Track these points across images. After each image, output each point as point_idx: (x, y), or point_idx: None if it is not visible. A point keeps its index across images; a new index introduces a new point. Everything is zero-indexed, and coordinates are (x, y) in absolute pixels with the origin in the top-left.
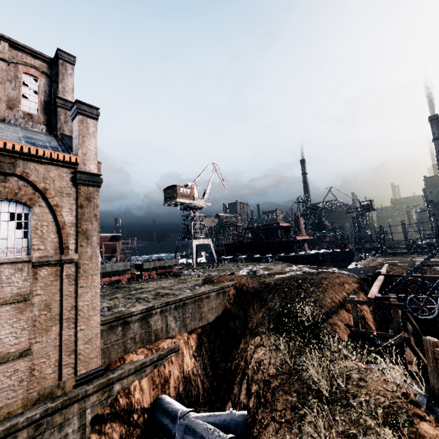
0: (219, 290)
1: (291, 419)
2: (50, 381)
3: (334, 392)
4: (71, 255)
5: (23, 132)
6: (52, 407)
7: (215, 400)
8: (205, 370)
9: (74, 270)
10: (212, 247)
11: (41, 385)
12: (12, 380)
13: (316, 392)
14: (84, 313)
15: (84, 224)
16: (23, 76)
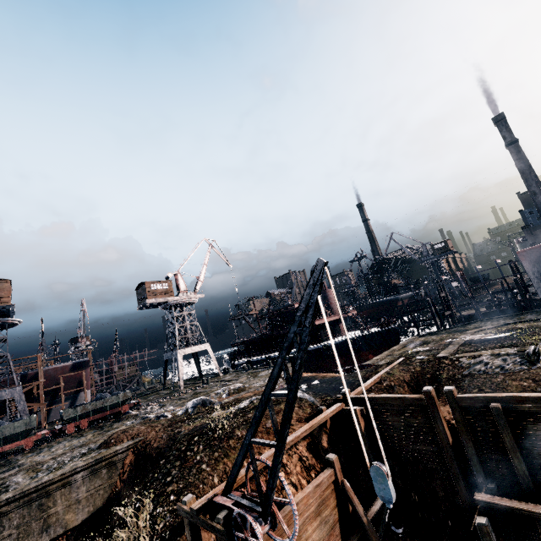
0: (94, 465)
1: None
2: None
3: None
4: None
5: None
6: None
7: None
8: None
9: None
10: (211, 353)
11: None
12: None
13: None
14: None
15: None
16: None
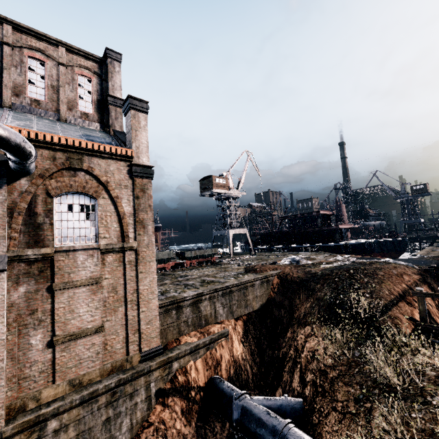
0: (263, 279)
1: (356, 411)
2: (120, 355)
3: (406, 388)
4: (131, 243)
5: (82, 131)
6: (124, 378)
7: (264, 386)
8: (252, 355)
9: (134, 257)
10: (248, 236)
11: (113, 358)
12: (91, 352)
13: (383, 387)
14: (144, 297)
15: (140, 214)
16: (79, 78)
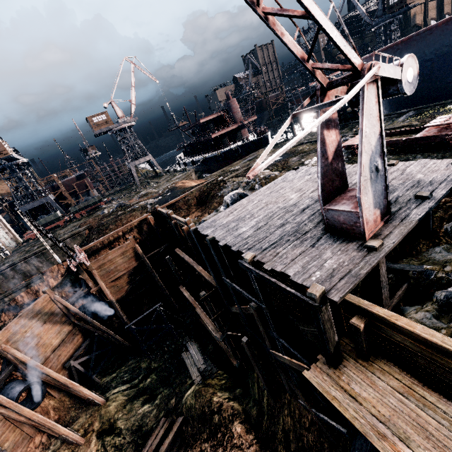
0: (72, 236)
1: None
2: None
3: None
4: None
5: None
6: None
7: None
8: None
9: None
10: (154, 162)
11: None
12: None
13: None
14: None
15: None
16: None
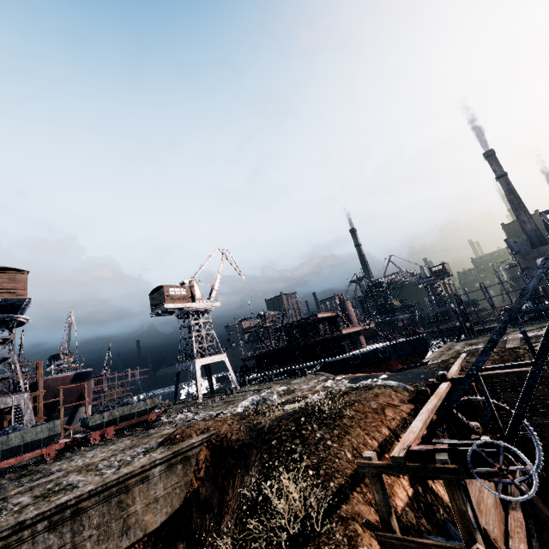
0: (171, 458)
1: None
2: None
3: None
4: None
5: None
6: None
7: None
8: None
9: None
10: (228, 365)
11: None
12: None
13: None
14: None
15: None
16: None
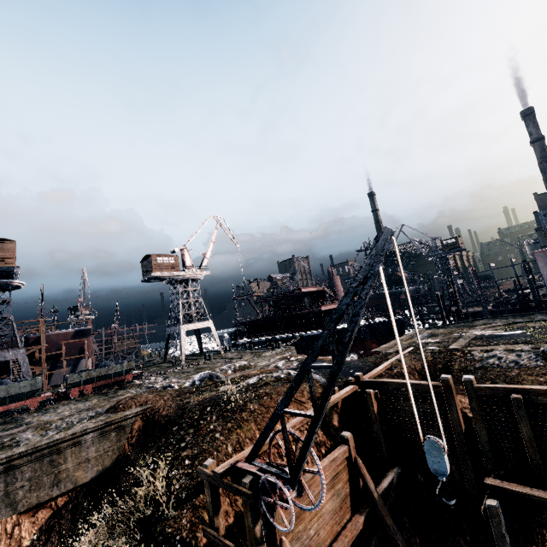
0: (104, 427)
1: None
2: None
3: None
4: None
5: None
6: None
7: None
8: None
9: None
10: (214, 331)
11: None
12: None
13: None
14: None
15: None
16: None
